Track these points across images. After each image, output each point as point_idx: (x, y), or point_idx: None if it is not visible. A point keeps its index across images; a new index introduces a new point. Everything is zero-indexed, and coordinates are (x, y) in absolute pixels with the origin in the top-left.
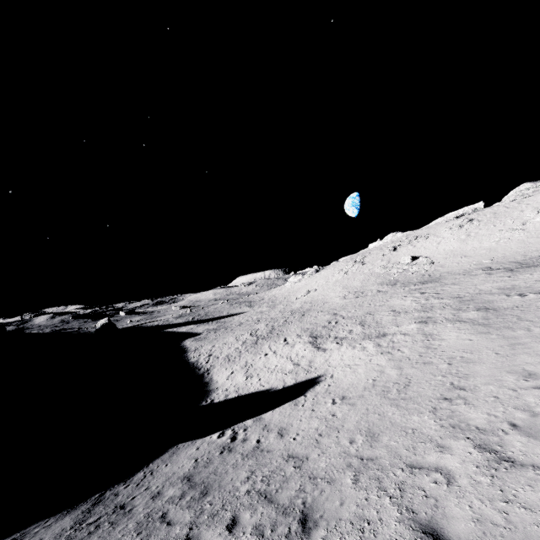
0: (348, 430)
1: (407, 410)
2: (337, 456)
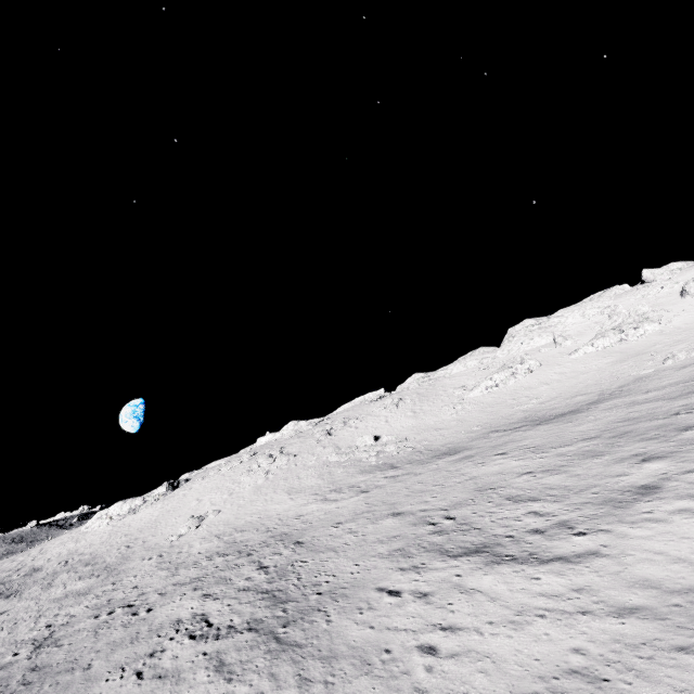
0: None
1: None
2: None
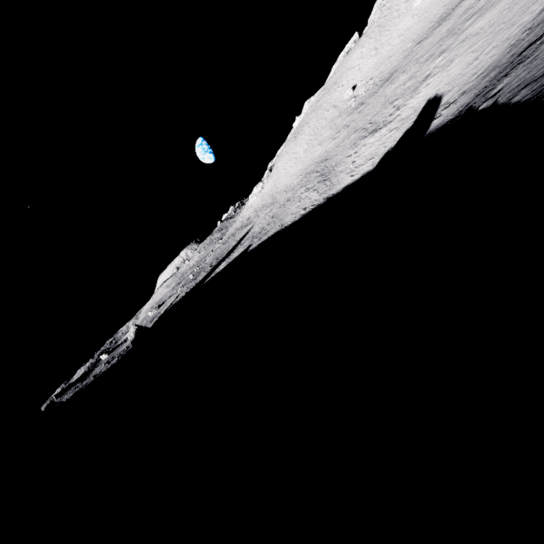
0: (517, 25)
1: (530, 3)
2: (537, 10)
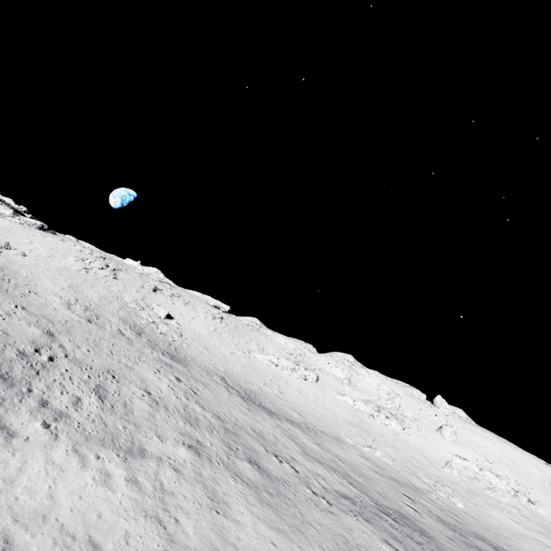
0: None
1: None
2: None
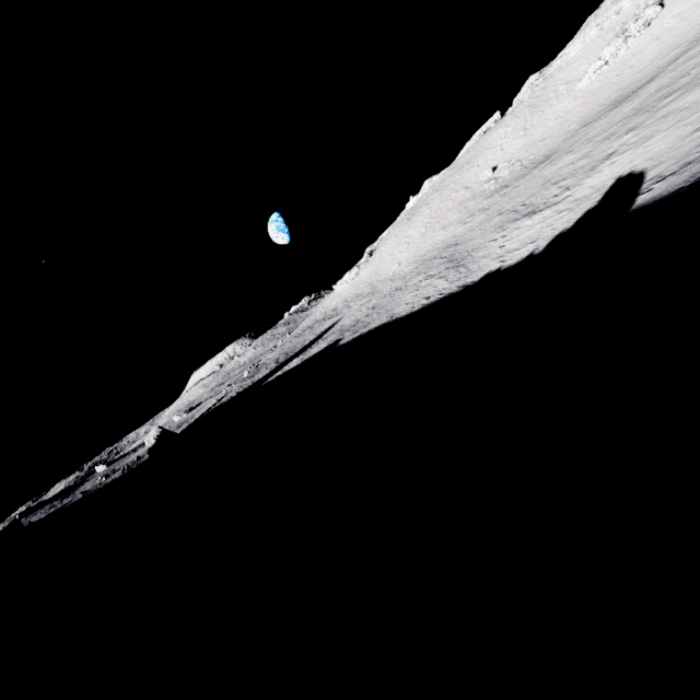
0: None
1: None
2: None
